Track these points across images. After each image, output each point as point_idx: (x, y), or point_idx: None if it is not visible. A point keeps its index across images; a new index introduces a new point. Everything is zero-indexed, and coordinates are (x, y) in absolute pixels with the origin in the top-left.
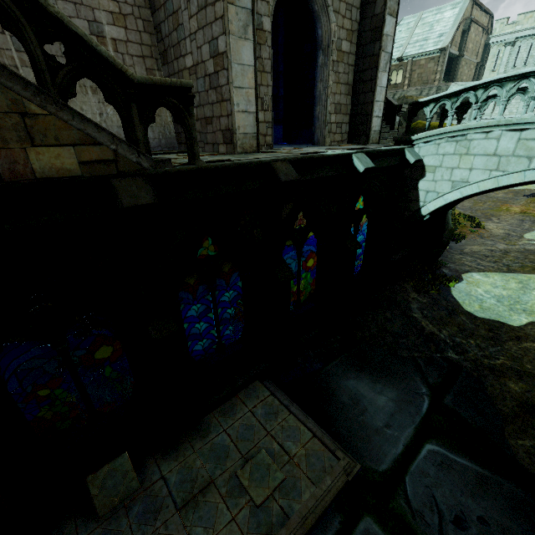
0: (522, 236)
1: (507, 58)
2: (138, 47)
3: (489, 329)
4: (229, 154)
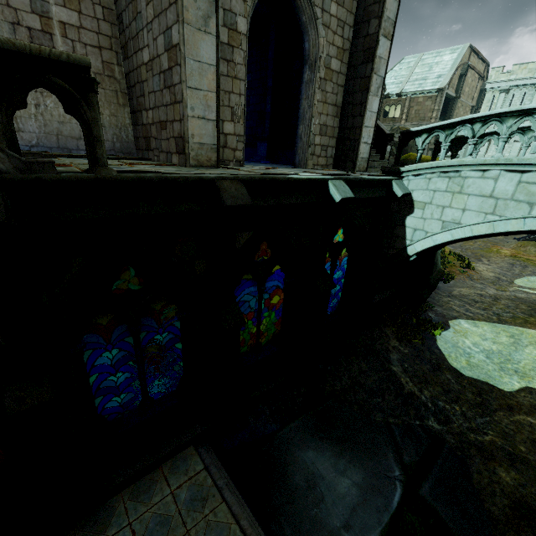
0: (512, 282)
1: (501, 104)
2: (94, 35)
3: (477, 393)
4: (181, 166)
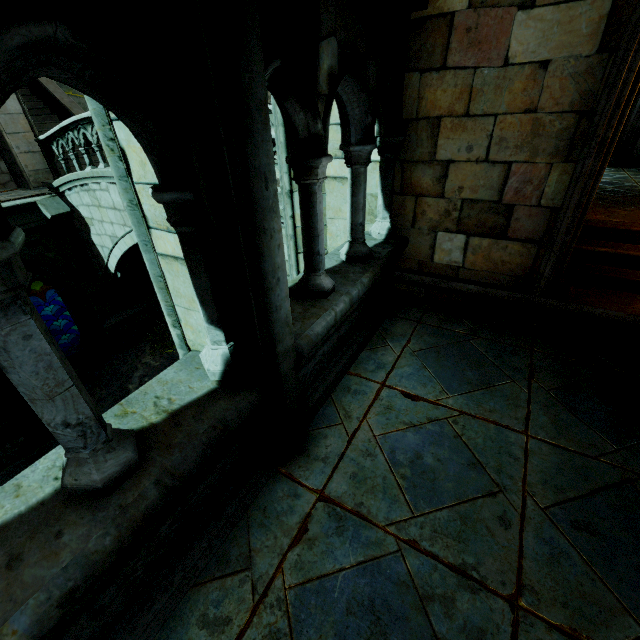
0: None
1: None
2: None
3: None
4: None
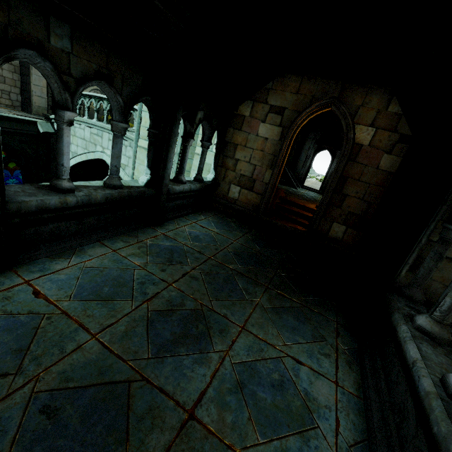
0: None
1: None
2: None
3: None
4: None
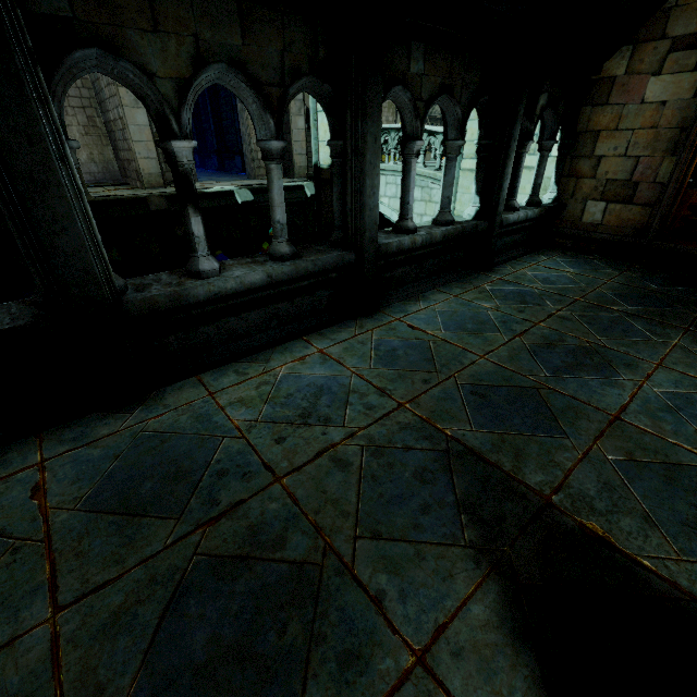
0: None
1: None
2: (78, 100)
3: None
4: (141, 188)
